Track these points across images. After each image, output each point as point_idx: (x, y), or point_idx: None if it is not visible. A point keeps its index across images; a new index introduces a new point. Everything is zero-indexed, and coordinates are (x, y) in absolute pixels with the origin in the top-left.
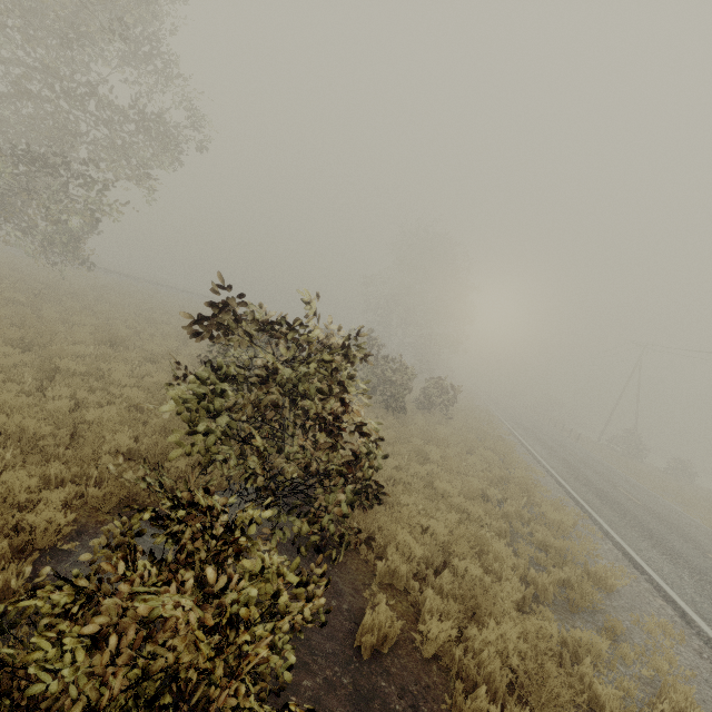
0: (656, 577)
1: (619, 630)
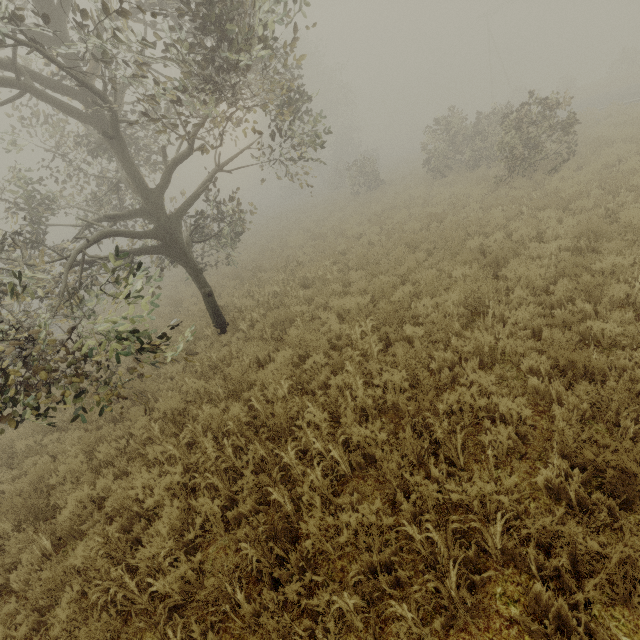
0: None
1: None
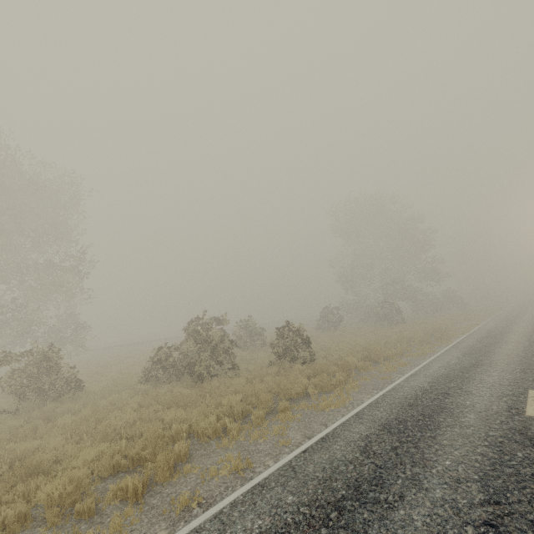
0: None
1: None
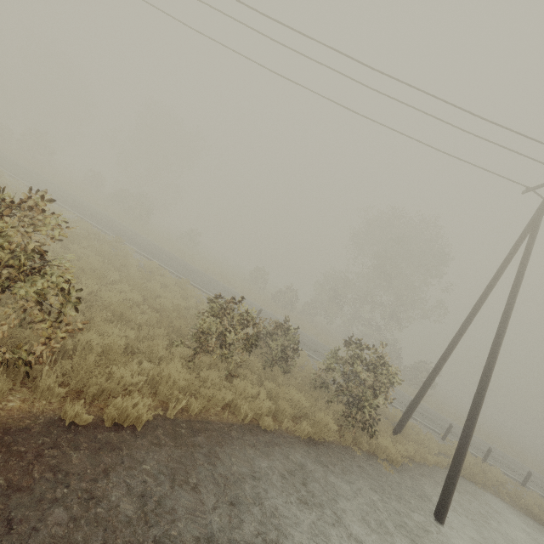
0: None
1: None
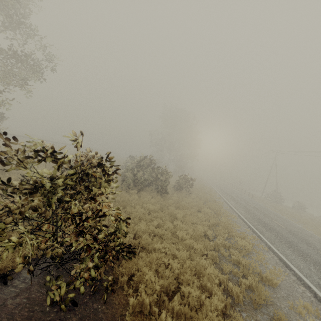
0: (298, 272)
1: (283, 320)
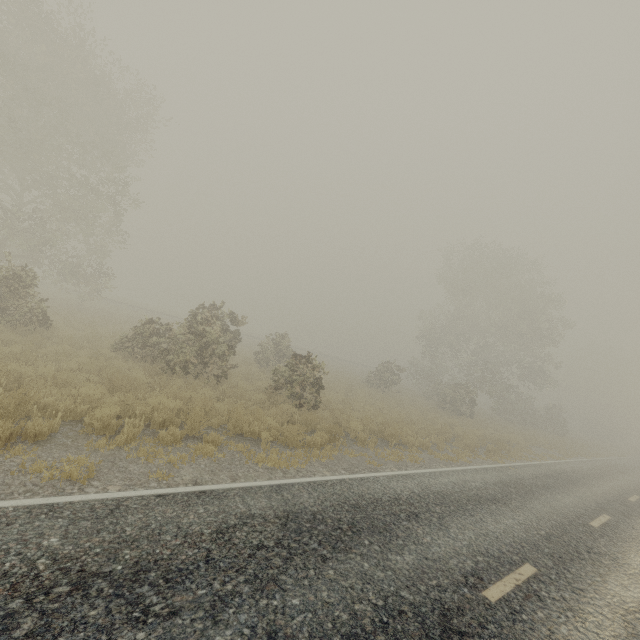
0: None
1: None
